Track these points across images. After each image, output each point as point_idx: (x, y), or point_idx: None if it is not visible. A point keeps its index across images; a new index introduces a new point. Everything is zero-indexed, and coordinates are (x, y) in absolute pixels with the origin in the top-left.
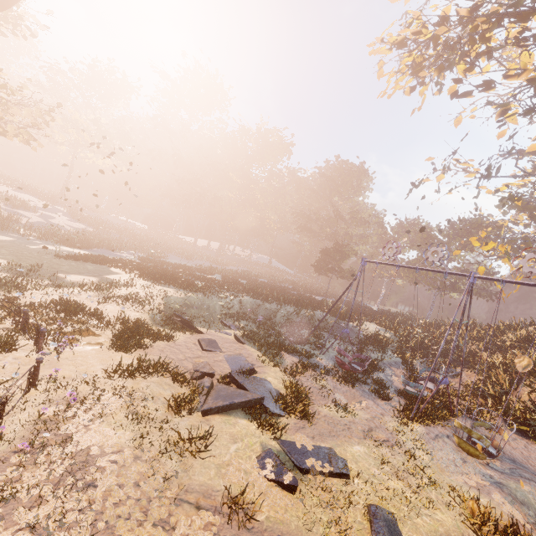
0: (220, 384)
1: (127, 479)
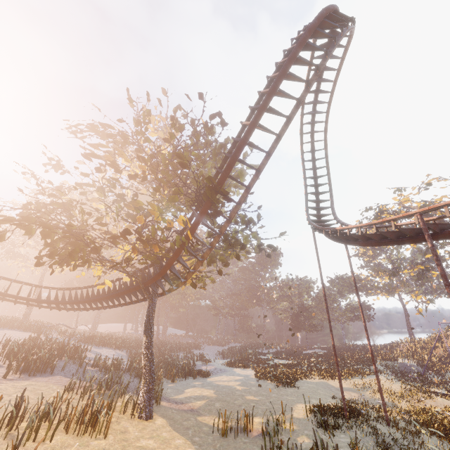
0: None
1: None
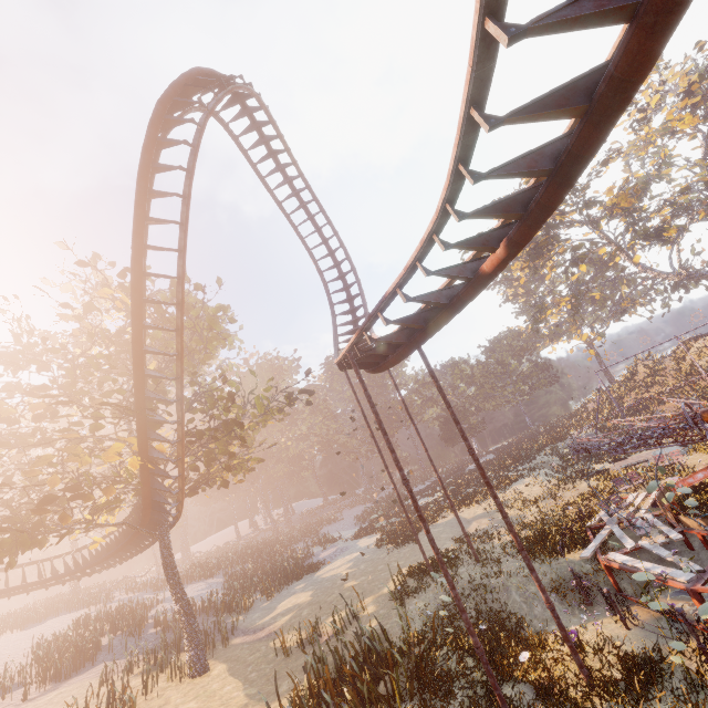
0: None
1: None
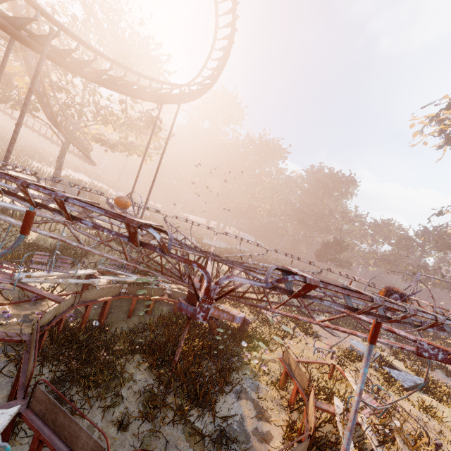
0: (385, 367)
1: (446, 432)
